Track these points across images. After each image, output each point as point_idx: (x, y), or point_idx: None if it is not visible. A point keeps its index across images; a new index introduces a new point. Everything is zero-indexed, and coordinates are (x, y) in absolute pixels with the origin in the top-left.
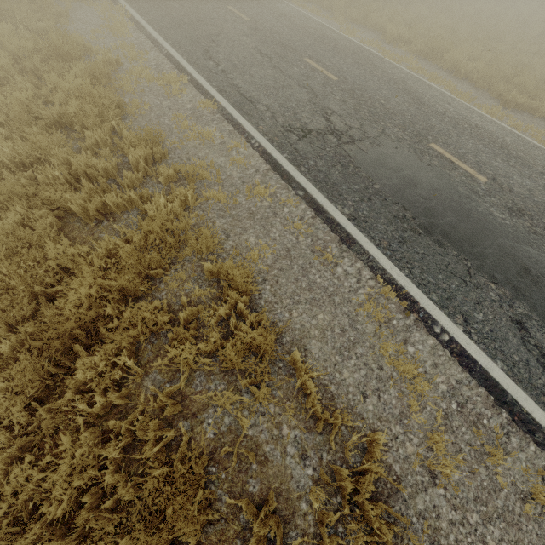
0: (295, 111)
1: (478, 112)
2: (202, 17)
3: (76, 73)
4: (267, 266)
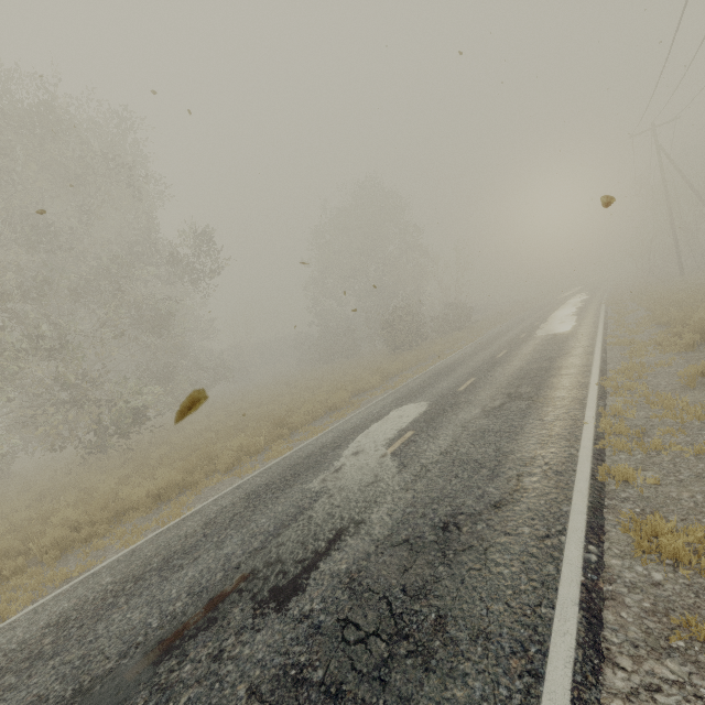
0: (563, 338)
1: (457, 353)
2: (519, 375)
3: (697, 319)
4: (644, 316)
